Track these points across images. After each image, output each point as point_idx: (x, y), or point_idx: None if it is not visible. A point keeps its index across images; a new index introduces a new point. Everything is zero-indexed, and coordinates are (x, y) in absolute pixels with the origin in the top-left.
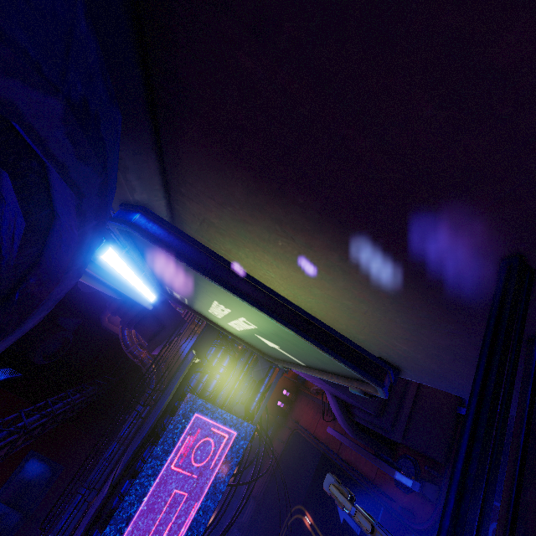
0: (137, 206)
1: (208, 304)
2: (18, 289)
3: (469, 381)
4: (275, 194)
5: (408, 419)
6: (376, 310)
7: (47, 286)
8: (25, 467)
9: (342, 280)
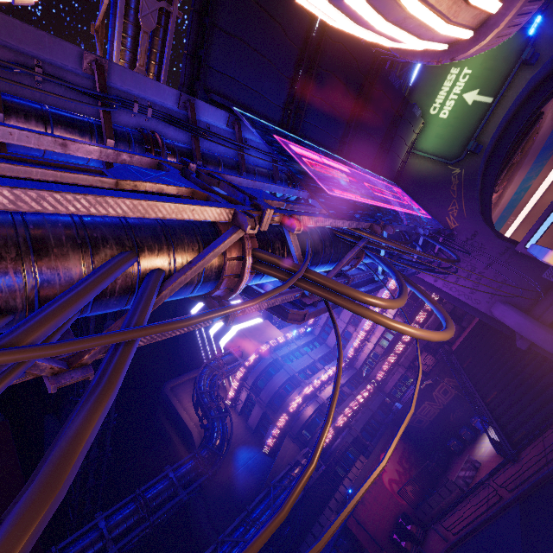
0: None
1: (439, 89)
2: None
3: None
4: None
5: None
6: None
7: None
8: None
9: None
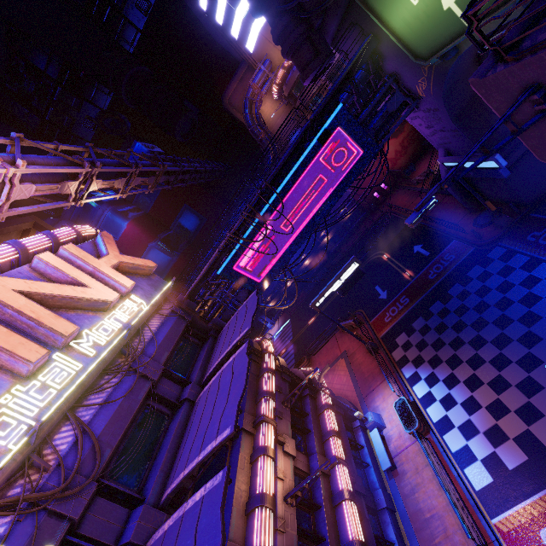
0: None
1: None
2: None
3: None
4: None
5: (515, 163)
6: None
7: None
8: (183, 214)
9: None
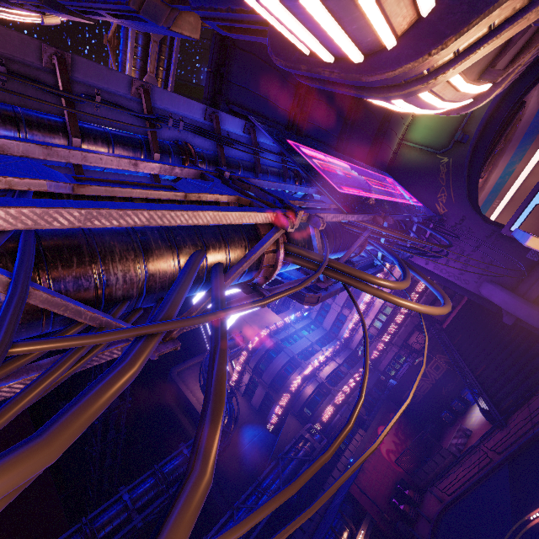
0: None
1: None
2: None
3: None
4: None
5: None
6: None
7: None
8: None
9: None
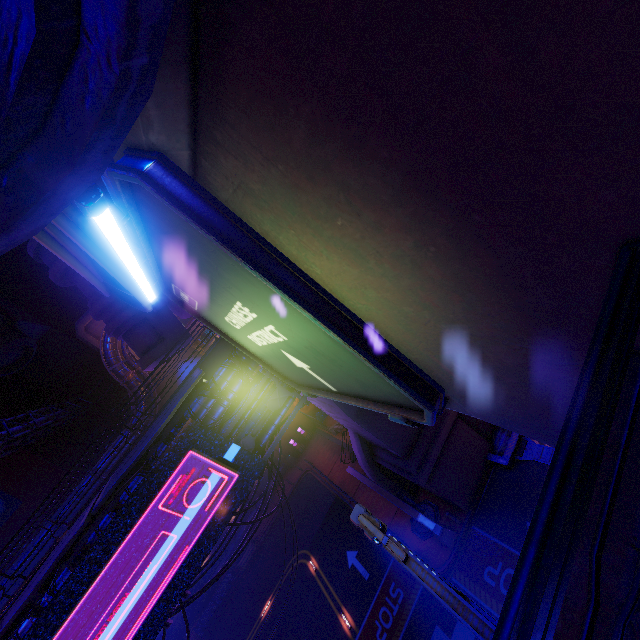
0: (152, 151)
1: (226, 308)
2: (7, 171)
3: (526, 411)
4: (351, 144)
5: (435, 463)
6: (441, 319)
7: (54, 171)
8: None
9: (410, 276)
